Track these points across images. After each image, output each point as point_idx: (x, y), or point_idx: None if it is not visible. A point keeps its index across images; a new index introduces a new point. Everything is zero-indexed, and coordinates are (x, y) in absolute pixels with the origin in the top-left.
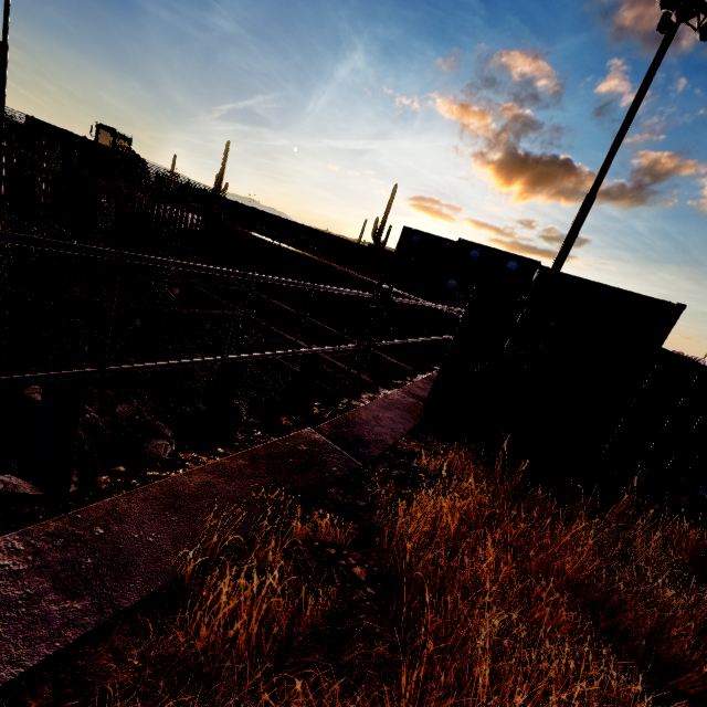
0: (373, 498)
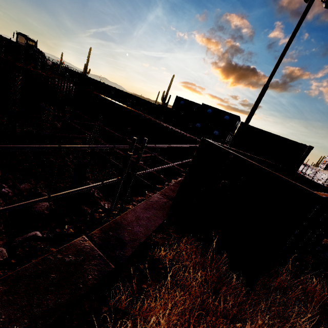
0: (117, 300)
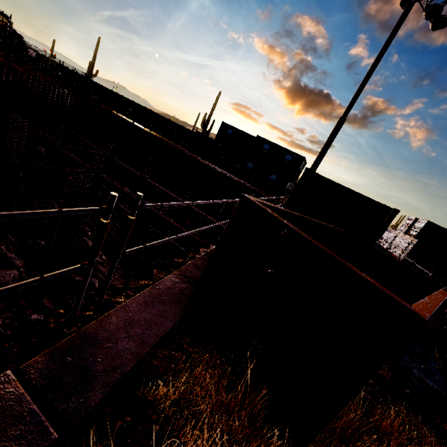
0: None
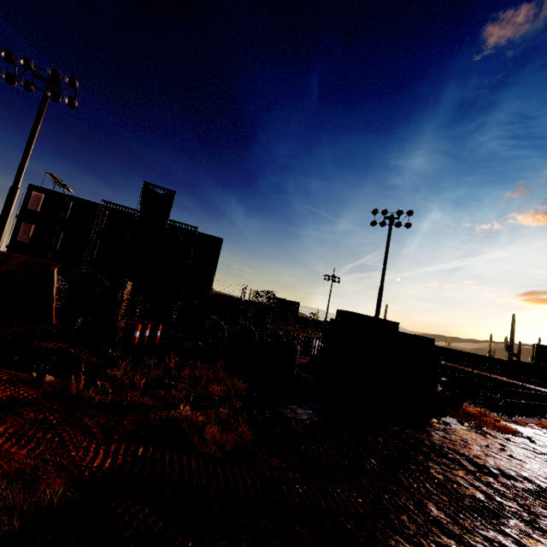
0: None
